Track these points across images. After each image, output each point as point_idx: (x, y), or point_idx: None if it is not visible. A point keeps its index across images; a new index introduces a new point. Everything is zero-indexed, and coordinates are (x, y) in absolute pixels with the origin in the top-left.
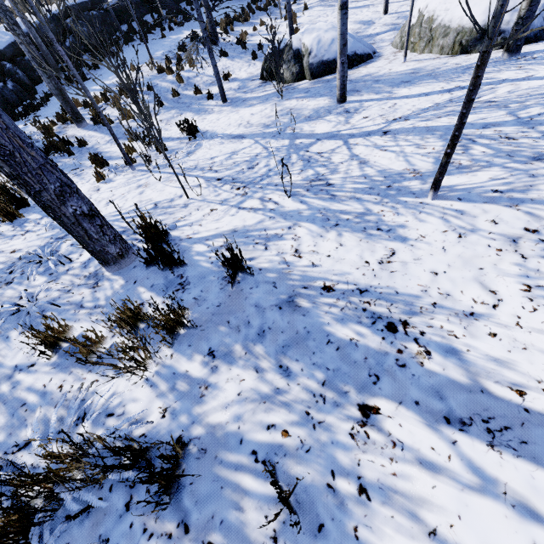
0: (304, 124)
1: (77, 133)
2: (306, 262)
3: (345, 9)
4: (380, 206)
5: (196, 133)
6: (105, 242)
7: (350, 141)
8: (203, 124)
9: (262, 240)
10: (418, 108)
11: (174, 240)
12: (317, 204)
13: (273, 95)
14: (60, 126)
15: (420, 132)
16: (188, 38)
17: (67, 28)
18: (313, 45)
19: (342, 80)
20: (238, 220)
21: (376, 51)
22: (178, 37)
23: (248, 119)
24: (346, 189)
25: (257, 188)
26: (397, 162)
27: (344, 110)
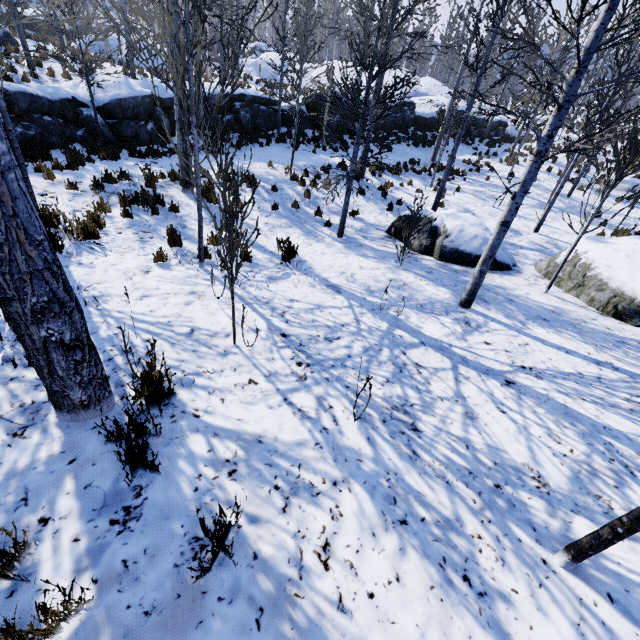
0: (413, 312)
1: (178, 195)
2: (331, 586)
3: (506, 227)
4: (478, 521)
5: (293, 257)
6: (72, 383)
7: (461, 369)
8: (305, 250)
9: (287, 484)
10: (555, 366)
11: (176, 406)
12: (388, 457)
13: (392, 256)
14: (168, 181)
15: (555, 409)
16: (335, 163)
17: (233, 108)
18: (453, 230)
19: (475, 287)
20: (273, 421)
21: (516, 264)
22: (327, 159)
23: (354, 271)
24: (436, 453)
25: (323, 377)
26: (516, 444)
27: (465, 318)
